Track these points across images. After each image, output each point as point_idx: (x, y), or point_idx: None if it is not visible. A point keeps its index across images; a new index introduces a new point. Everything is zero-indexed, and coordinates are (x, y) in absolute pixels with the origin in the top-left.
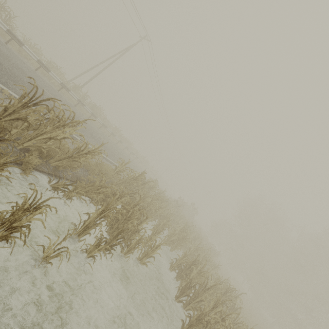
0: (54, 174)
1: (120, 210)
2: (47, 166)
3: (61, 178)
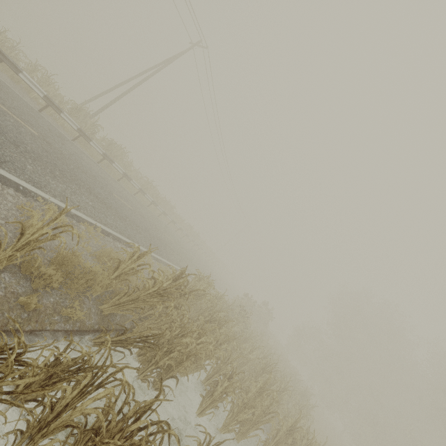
0: None
1: None
2: None
3: None
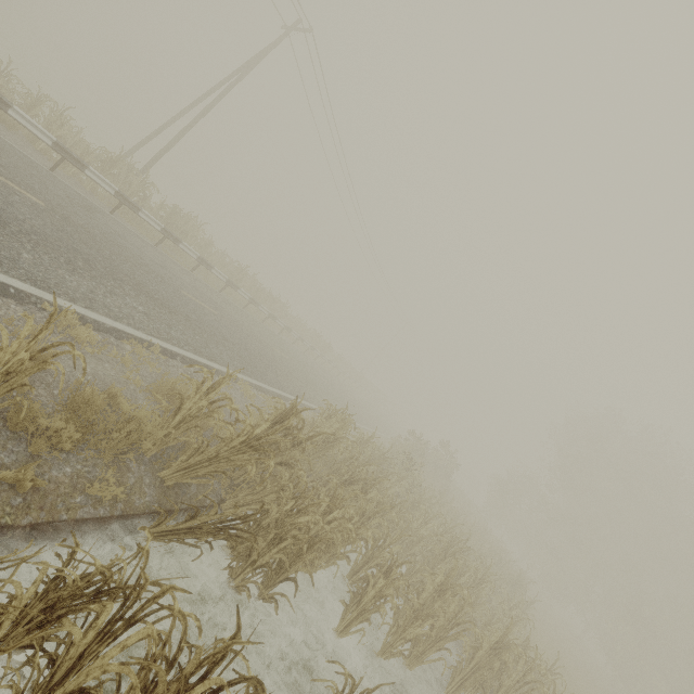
0: None
1: None
2: None
3: None
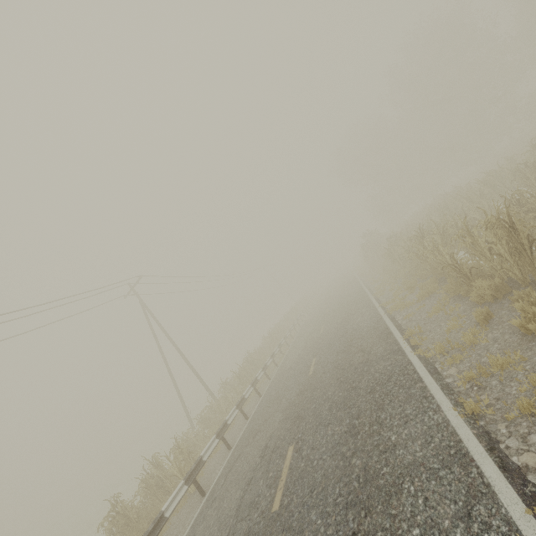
0: None
1: None
2: None
3: None
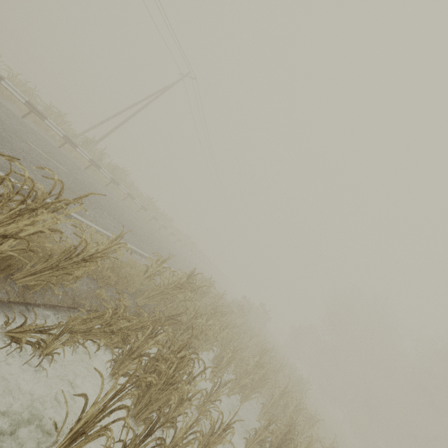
0: (22, 300)
1: (154, 380)
2: (6, 288)
3: (38, 305)
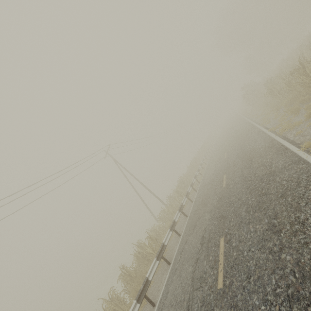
0: None
1: None
2: None
3: None
